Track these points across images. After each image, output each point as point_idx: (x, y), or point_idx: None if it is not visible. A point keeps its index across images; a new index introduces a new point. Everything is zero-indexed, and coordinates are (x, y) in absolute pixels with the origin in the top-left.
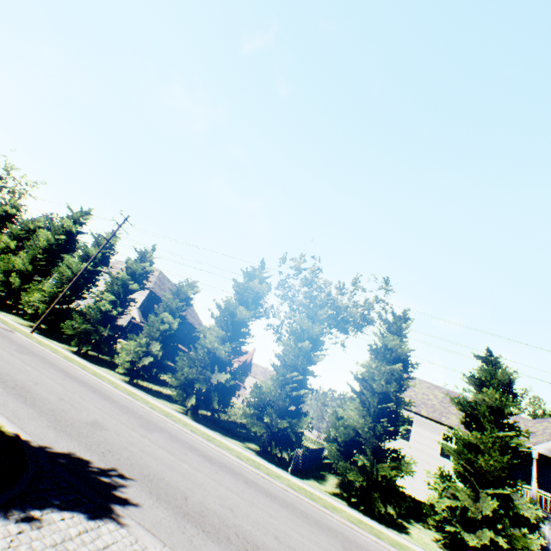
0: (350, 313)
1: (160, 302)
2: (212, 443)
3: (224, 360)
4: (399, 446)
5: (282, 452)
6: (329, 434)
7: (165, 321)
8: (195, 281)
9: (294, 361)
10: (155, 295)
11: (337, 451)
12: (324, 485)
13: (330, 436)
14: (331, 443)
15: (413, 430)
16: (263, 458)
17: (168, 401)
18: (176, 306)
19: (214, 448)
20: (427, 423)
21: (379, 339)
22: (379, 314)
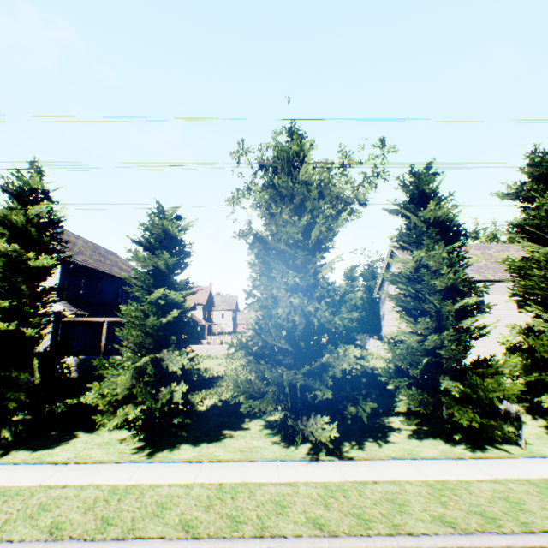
0: (356, 197)
1: (88, 274)
2: (528, 537)
3: (324, 328)
4: (479, 322)
5: (501, 425)
6: (525, 362)
7: (163, 305)
8: (174, 209)
9: (450, 281)
10: (74, 266)
11: (542, 378)
12: (526, 426)
13: (526, 365)
14: (536, 374)
15: (487, 299)
16: (460, 443)
17: (235, 429)
18: (166, 269)
19: (546, 547)
20: (497, 286)
21: (519, 201)
22: (530, 159)
